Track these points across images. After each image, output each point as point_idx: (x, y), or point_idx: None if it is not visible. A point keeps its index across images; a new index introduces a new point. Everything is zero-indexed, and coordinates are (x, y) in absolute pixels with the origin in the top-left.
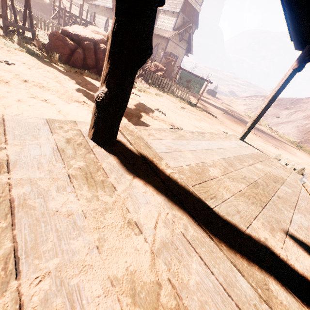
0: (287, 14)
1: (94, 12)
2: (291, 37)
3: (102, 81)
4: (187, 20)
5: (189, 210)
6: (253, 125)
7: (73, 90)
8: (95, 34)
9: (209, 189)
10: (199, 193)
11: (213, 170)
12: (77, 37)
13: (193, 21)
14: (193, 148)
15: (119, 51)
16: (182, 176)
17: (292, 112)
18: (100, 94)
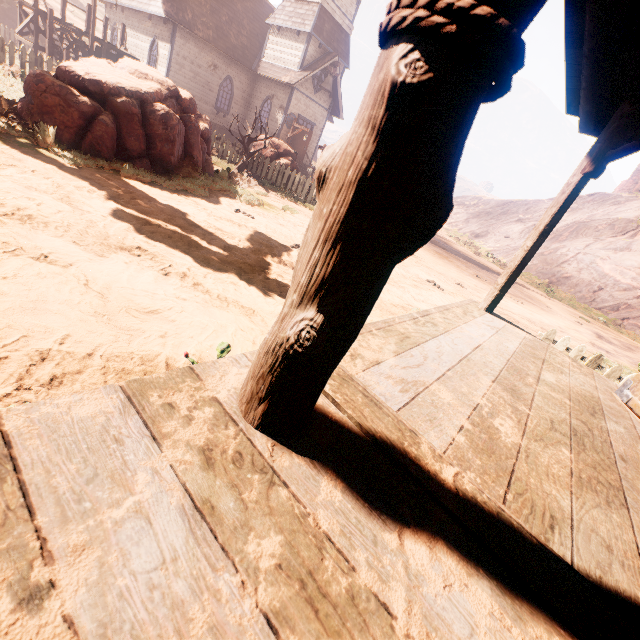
0: (584, 71)
1: (123, 24)
2: (568, 107)
3: (307, 293)
4: (327, 50)
5: (552, 606)
6: (510, 282)
7: (107, 218)
8: (139, 79)
9: (531, 494)
10: (525, 520)
11: (502, 425)
12: (97, 87)
13: (341, 52)
14: (440, 369)
15: (372, 226)
16: (471, 473)
17: (529, 227)
18: (303, 331)
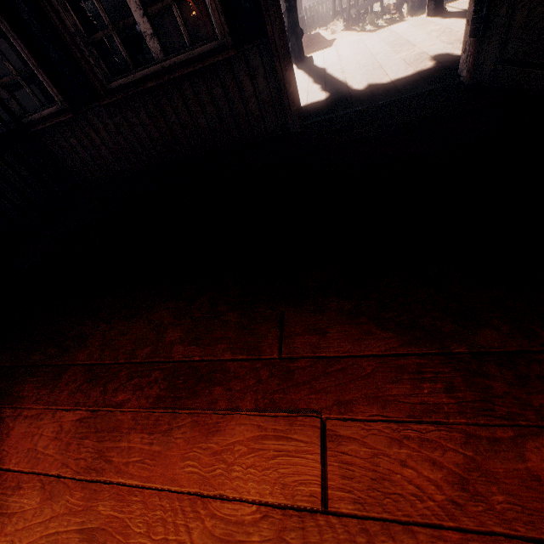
0: None
1: None
2: None
3: None
4: None
5: None
6: None
7: None
8: None
9: None
10: None
11: None
12: None
13: None
14: None
15: None
16: None
17: None
18: None
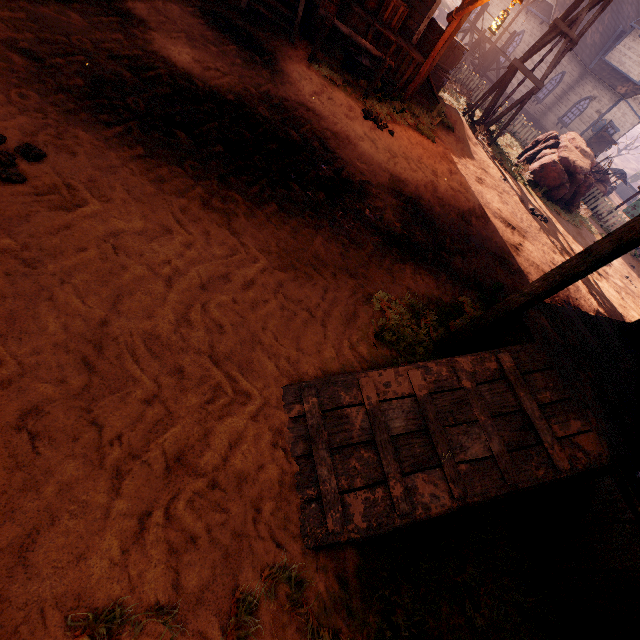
0: None
1: (515, 30)
2: None
3: None
4: None
5: None
6: None
7: None
8: (584, 158)
9: None
10: None
11: None
12: (573, 170)
13: None
14: None
15: None
16: None
17: None
18: None
